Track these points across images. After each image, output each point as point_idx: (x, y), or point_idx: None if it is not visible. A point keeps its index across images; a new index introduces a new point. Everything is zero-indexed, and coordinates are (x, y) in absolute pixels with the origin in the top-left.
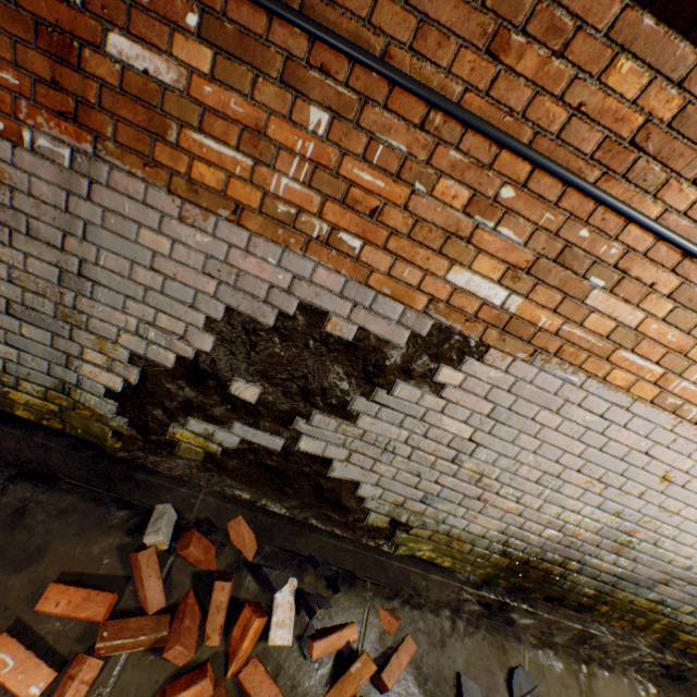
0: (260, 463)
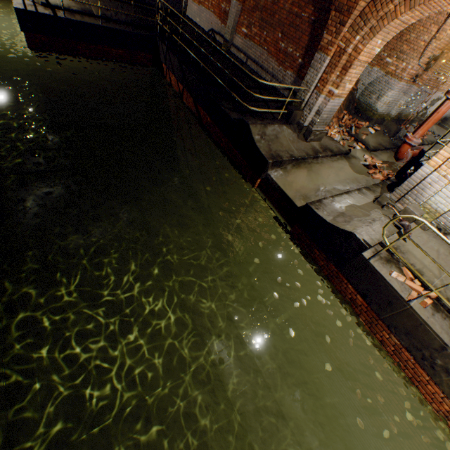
0: (421, 115)
